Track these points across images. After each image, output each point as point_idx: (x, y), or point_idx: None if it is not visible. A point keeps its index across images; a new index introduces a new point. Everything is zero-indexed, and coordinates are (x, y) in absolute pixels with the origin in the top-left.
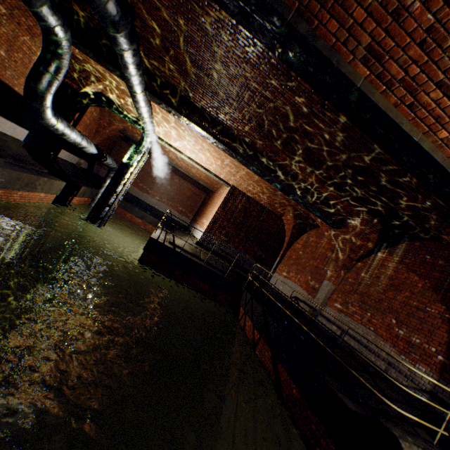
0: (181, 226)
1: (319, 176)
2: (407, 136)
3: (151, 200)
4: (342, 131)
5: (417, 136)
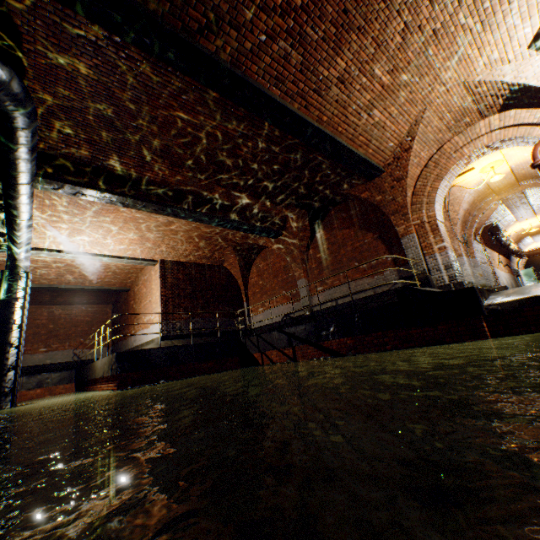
0: None
1: (253, 194)
2: (311, 125)
3: (34, 358)
4: (268, 141)
5: (315, 123)
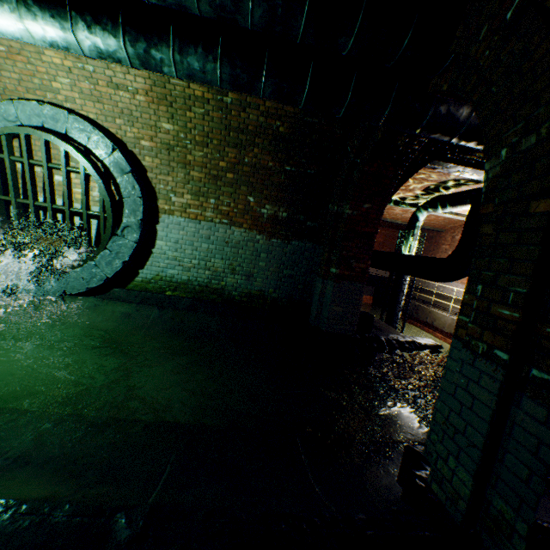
0: (384, 280)
1: None
2: None
3: None
4: None
5: None
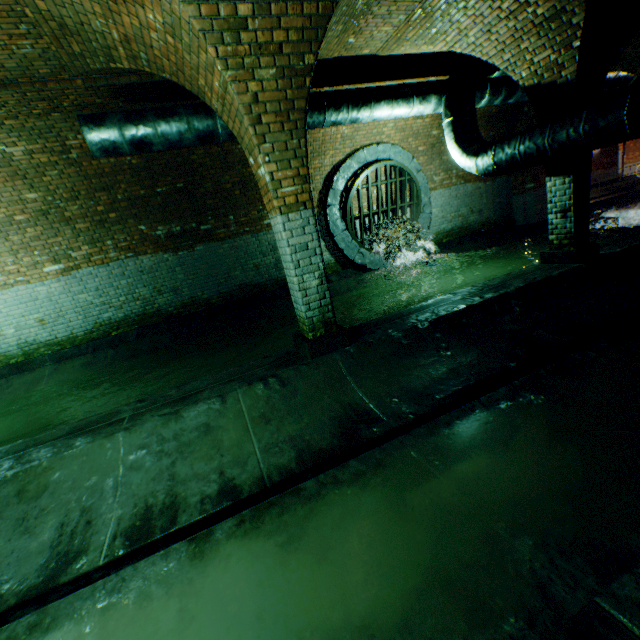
0: None
1: None
2: None
3: None
4: None
5: None
